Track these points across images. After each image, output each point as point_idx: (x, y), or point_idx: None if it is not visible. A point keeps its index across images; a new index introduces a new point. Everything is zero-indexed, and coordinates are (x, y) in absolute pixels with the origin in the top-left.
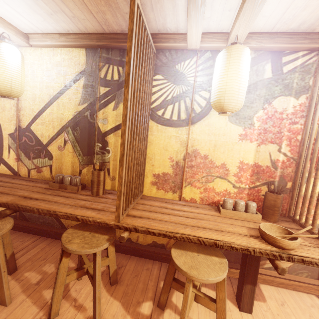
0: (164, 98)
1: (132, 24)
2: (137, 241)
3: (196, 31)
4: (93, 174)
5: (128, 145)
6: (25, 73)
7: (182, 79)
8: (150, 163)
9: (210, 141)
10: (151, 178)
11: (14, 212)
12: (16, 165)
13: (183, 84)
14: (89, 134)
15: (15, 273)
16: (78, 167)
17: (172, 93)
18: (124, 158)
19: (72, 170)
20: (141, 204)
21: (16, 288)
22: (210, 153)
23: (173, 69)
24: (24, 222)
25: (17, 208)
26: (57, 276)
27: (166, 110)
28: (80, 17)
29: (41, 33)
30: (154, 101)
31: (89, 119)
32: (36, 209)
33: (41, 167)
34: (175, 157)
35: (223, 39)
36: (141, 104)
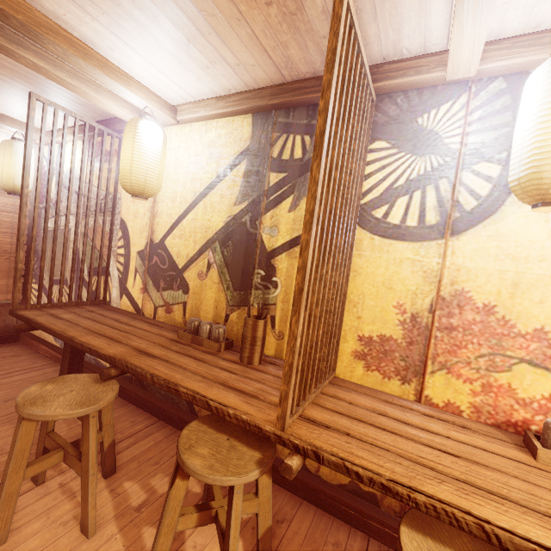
0: (390, 185)
1: (336, 39)
2: (318, 472)
3: (473, 35)
4: (246, 324)
5: (312, 272)
6: (167, 162)
7: (432, 142)
8: (354, 313)
9: (500, 273)
10: (354, 343)
11: (122, 374)
12: (141, 298)
13: (434, 154)
14: (247, 253)
15: (112, 478)
16: (223, 309)
17: (407, 174)
18: (302, 297)
19: (214, 314)
20: (331, 397)
21: (108, 507)
22: (500, 301)
23: (412, 126)
24: (140, 390)
25: (125, 368)
26: (163, 512)
27: (393, 207)
28: (248, 63)
29: (192, 102)
30: (367, 191)
31: (248, 228)
32: (149, 374)
33: (172, 304)
34: (410, 305)
35: (541, 43)
36: (343, 195)
